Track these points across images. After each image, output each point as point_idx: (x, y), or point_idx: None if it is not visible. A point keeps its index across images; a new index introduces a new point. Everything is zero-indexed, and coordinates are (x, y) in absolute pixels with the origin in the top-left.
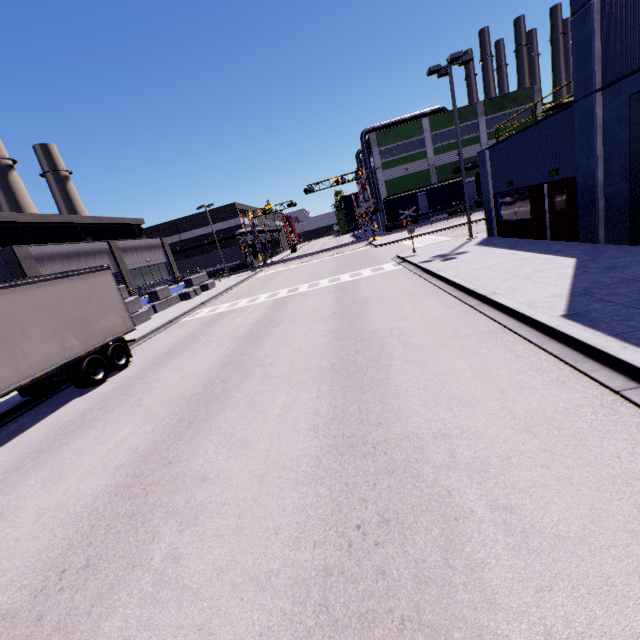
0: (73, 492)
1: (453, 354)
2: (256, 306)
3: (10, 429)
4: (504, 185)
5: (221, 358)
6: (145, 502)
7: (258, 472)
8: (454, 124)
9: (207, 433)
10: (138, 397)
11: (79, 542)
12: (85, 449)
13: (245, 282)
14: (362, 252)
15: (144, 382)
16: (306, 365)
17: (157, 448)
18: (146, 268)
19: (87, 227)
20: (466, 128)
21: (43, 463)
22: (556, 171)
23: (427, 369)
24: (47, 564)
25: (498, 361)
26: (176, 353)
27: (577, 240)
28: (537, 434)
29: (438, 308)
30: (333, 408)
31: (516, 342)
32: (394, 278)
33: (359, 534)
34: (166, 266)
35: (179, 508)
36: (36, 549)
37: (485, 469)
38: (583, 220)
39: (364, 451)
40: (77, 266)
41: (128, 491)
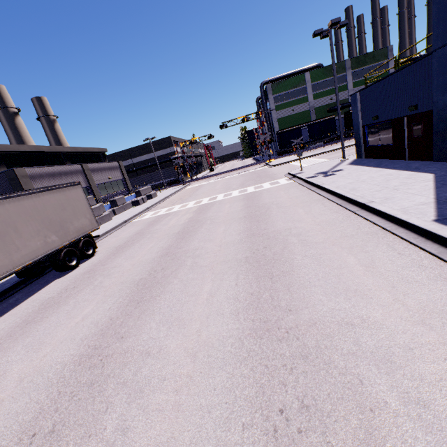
0: (47, 359)
1: (344, 251)
2: (186, 210)
3: (8, 302)
4: (371, 119)
5: (161, 250)
6: (101, 373)
7: (191, 350)
8: (328, 76)
9: (151, 312)
10: (100, 280)
11: (48, 407)
12: (59, 322)
13: (178, 193)
14: (261, 170)
15: (105, 268)
16: (226, 257)
17: (112, 324)
18: (108, 183)
19: (67, 154)
20: (337, 79)
21: (28, 332)
22: (415, 106)
23: (324, 263)
24: (22, 427)
25: (383, 258)
26: (129, 245)
27: (431, 160)
28: (433, 327)
29: (325, 213)
30: (249, 295)
31: (396, 241)
32: (288, 189)
33: (282, 419)
34: (122, 182)
35: (128, 380)
36: (15, 411)
37: (390, 359)
38: (437, 144)
39: (279, 335)
40: (59, 182)
41: (89, 361)
